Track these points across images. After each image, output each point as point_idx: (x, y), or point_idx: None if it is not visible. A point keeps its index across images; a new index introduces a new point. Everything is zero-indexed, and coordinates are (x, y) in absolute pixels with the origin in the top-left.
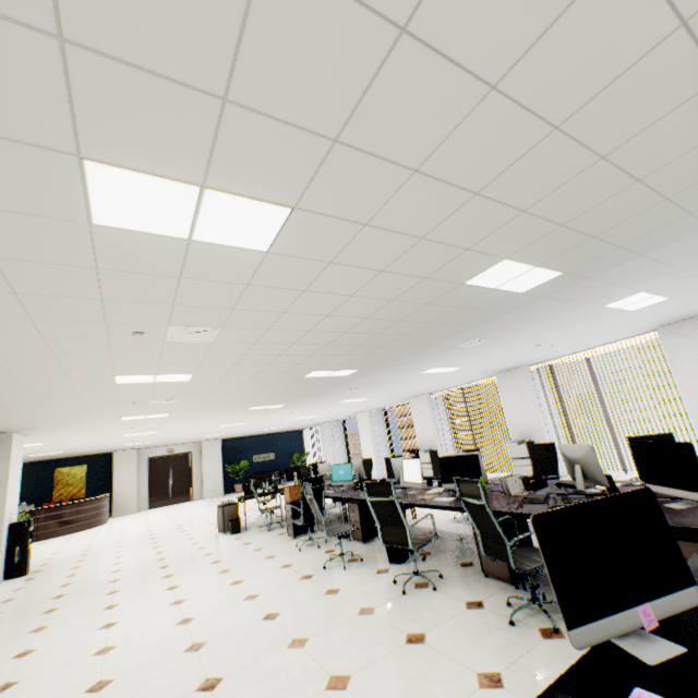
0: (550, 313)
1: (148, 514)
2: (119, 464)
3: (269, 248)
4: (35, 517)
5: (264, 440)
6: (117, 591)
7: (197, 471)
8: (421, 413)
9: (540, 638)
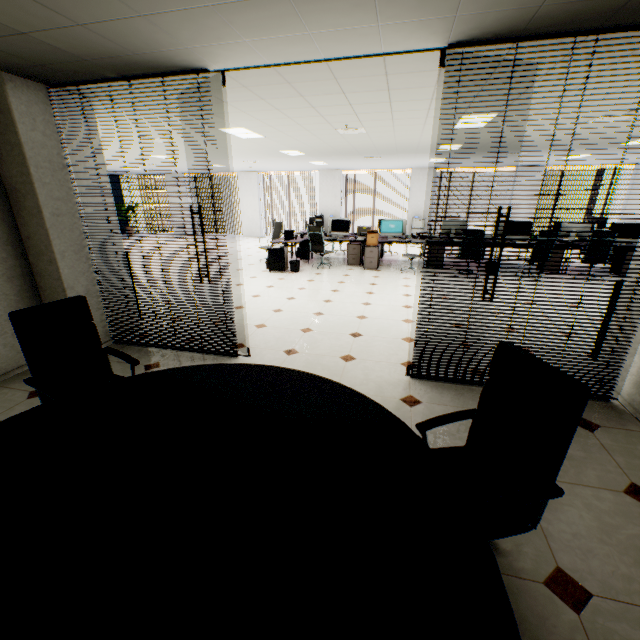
0: (571, 152)
1: None
2: None
3: None
4: None
5: None
6: (368, 303)
7: None
8: (331, 186)
9: (602, 282)
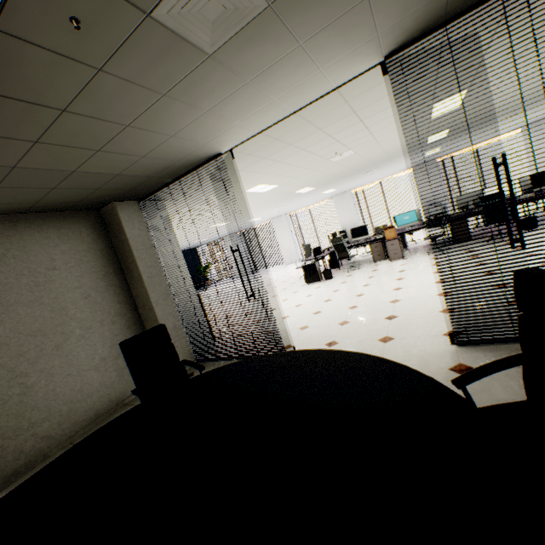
0: None
1: None
2: None
3: None
4: None
5: None
6: (399, 288)
7: None
8: (345, 205)
9: None
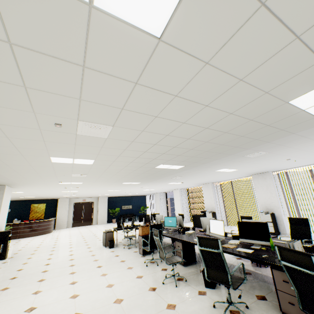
0: None
1: (71, 229)
2: (60, 204)
3: (163, 32)
4: (18, 227)
5: (127, 199)
6: (43, 280)
7: (96, 211)
8: (208, 192)
9: None
